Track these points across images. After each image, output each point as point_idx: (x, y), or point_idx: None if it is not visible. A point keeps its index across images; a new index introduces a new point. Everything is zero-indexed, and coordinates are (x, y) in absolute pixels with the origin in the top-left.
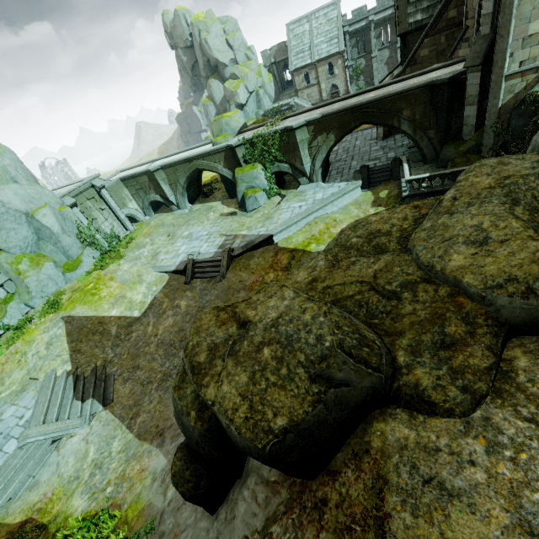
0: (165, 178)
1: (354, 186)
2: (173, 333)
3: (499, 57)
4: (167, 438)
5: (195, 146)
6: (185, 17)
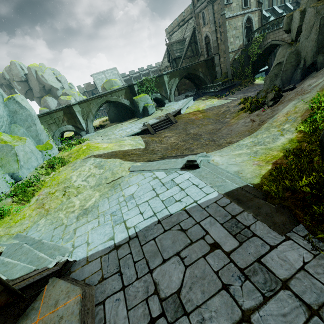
0: (80, 110)
1: (192, 97)
2: (185, 136)
3: (226, 47)
4: (270, 116)
5: None
6: (20, 65)
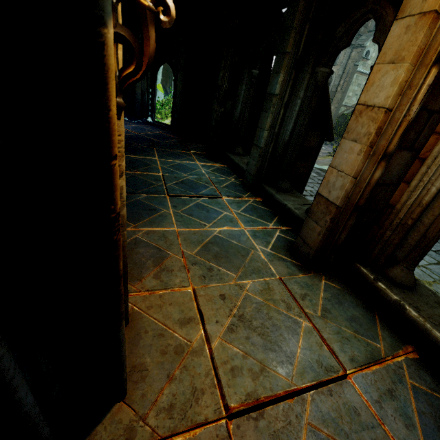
0: None
1: None
2: None
3: (342, 98)
4: None
5: None
6: None
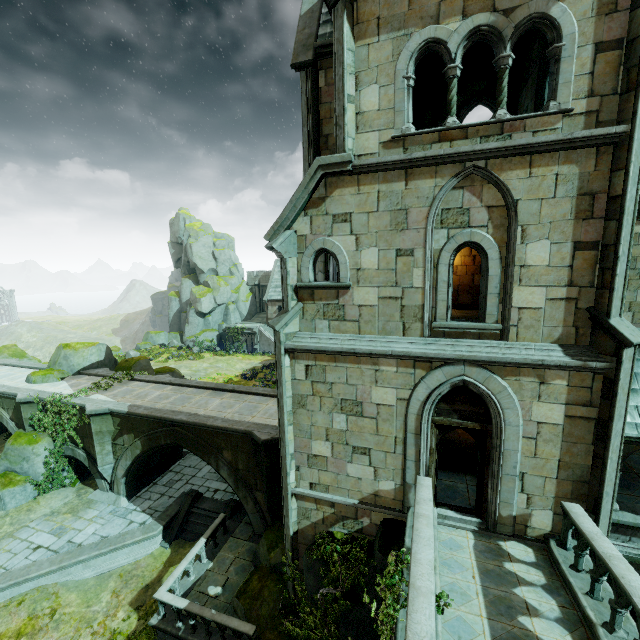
0: None
1: (141, 537)
2: None
3: (284, 464)
4: None
5: (27, 366)
6: (186, 220)
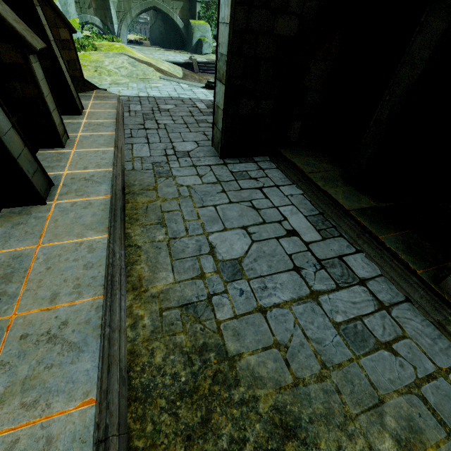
0: (116, 2)
1: None
2: None
3: None
4: None
5: None
6: None
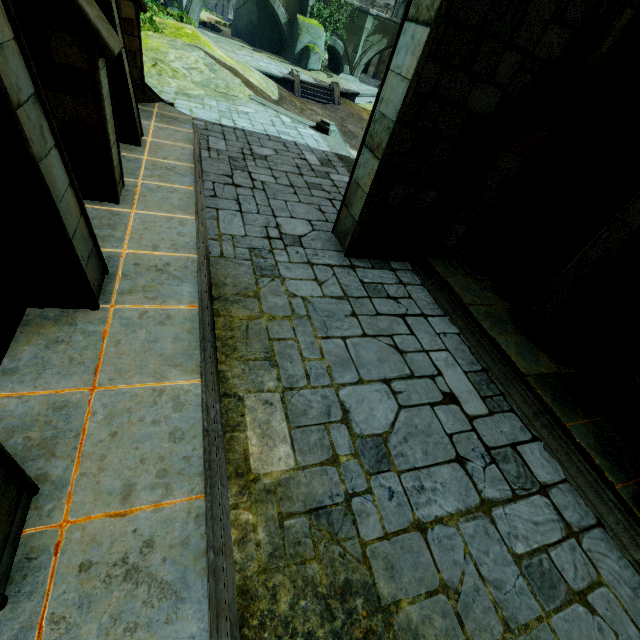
0: None
1: None
2: (338, 125)
3: None
4: None
5: None
6: None
